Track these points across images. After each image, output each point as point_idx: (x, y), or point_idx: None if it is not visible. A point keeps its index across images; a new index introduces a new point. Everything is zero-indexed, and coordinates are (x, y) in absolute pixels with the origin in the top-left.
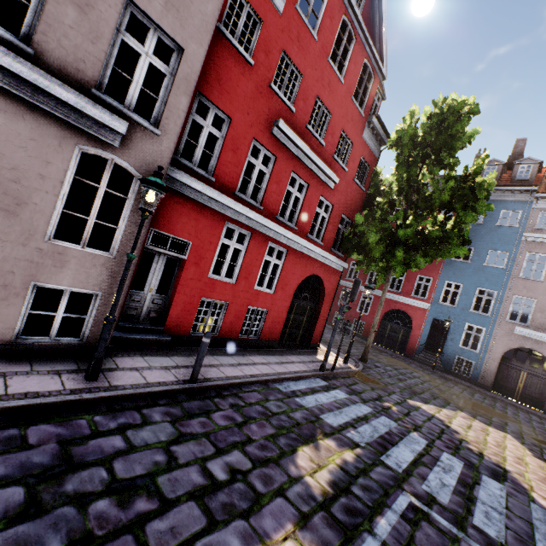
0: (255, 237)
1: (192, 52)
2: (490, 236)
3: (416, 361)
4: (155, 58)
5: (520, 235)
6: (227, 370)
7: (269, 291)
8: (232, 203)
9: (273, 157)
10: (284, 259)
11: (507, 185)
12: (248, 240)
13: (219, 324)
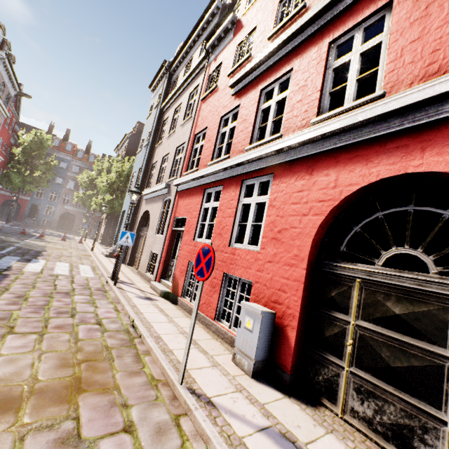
0: None
1: None
2: (56, 171)
3: (25, 223)
4: None
5: (67, 173)
6: None
7: None
8: None
9: None
10: None
11: (63, 152)
12: None
13: None
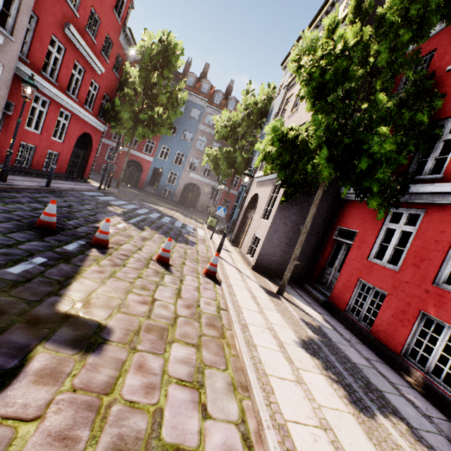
0: (53, 104)
1: None
2: (186, 122)
3: (144, 191)
4: None
5: (198, 125)
6: (55, 185)
7: (60, 141)
8: (42, 81)
9: (64, 48)
10: (69, 121)
11: (197, 93)
12: (48, 105)
13: (30, 160)
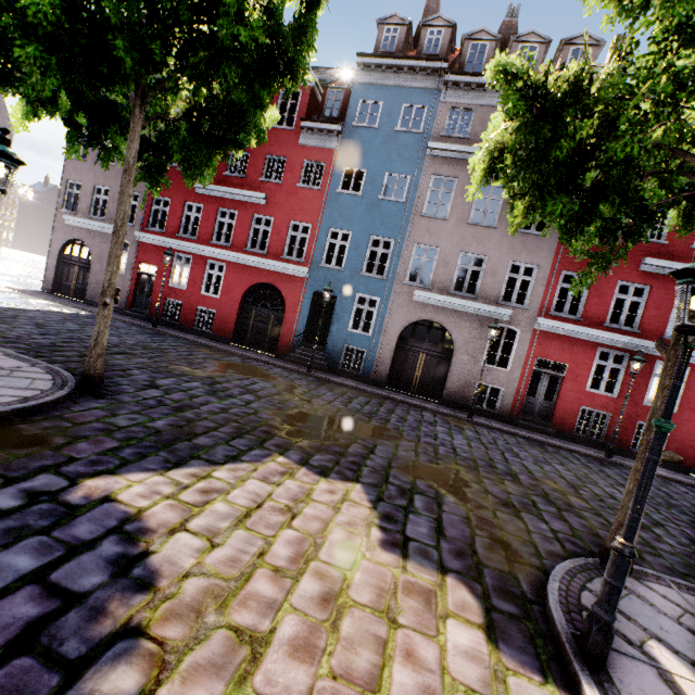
0: None
1: None
2: (388, 150)
3: (291, 362)
4: None
5: (425, 148)
6: None
7: None
8: None
9: None
10: None
11: (410, 57)
12: None
13: None
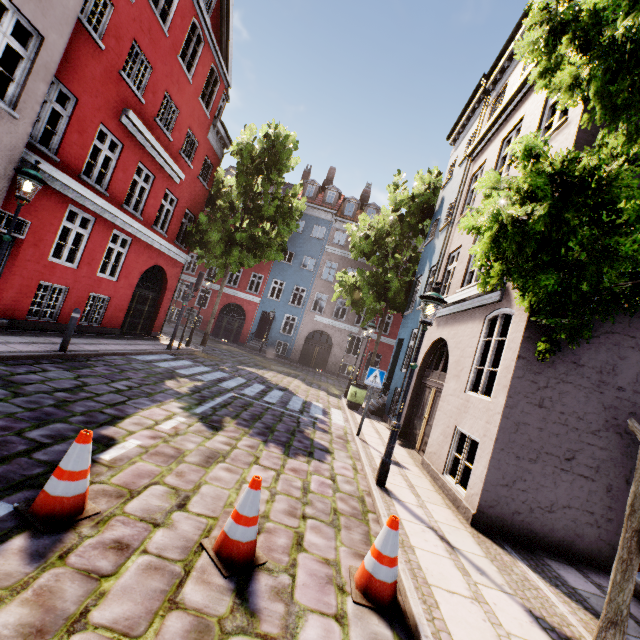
0: (100, 223)
1: (53, 42)
2: (306, 245)
3: (248, 348)
4: (13, 39)
5: (324, 247)
6: (85, 347)
7: (112, 278)
8: (79, 187)
9: (120, 144)
10: (129, 248)
11: (319, 205)
12: (92, 225)
13: (58, 310)
